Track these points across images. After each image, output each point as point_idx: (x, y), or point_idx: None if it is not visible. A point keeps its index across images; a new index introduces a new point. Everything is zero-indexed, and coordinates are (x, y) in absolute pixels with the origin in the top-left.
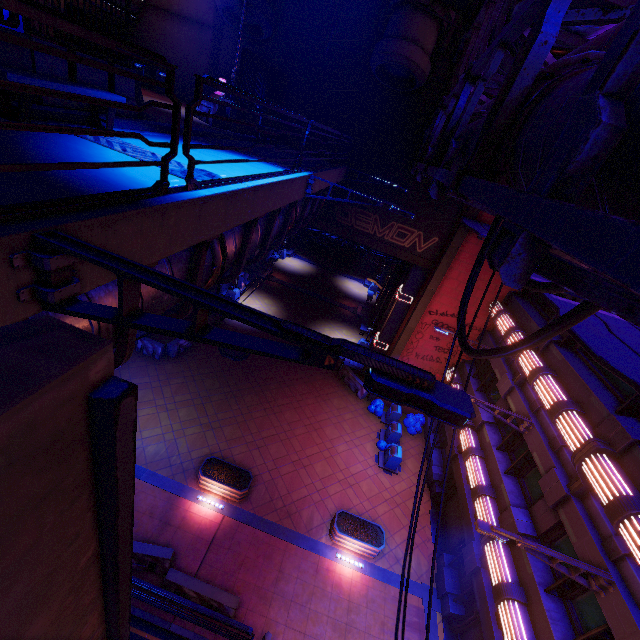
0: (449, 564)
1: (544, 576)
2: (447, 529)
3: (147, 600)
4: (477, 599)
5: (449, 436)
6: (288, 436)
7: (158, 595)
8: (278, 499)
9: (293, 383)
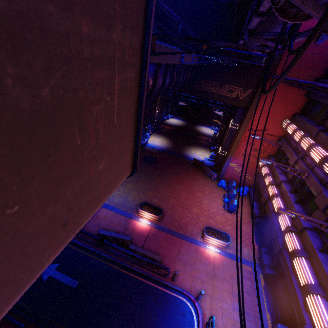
0: (265, 252)
1: (319, 245)
2: (263, 238)
3: (122, 257)
4: (281, 263)
5: (262, 193)
6: (178, 196)
7: (126, 253)
8: (175, 222)
9: (178, 173)
